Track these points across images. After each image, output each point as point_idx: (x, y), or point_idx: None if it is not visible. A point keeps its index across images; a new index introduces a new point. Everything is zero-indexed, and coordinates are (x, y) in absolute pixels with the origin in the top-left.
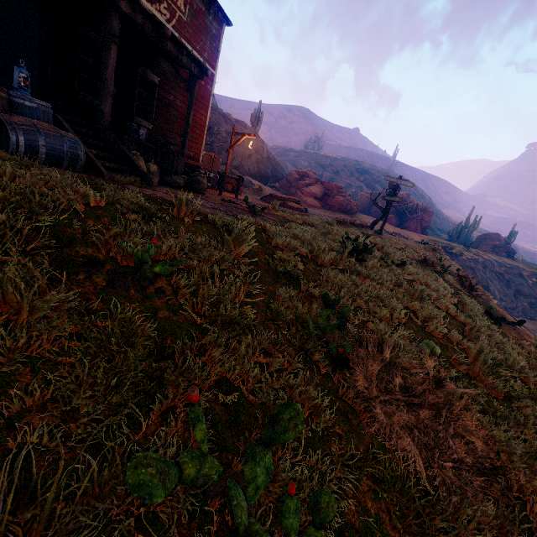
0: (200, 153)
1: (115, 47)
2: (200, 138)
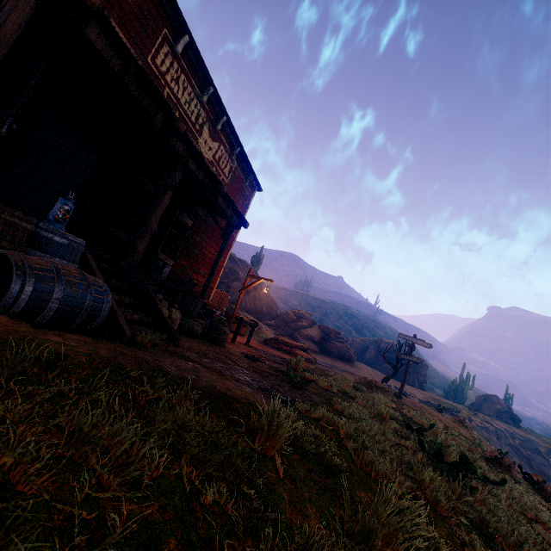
0: (211, 291)
1: (170, 193)
2: (215, 277)
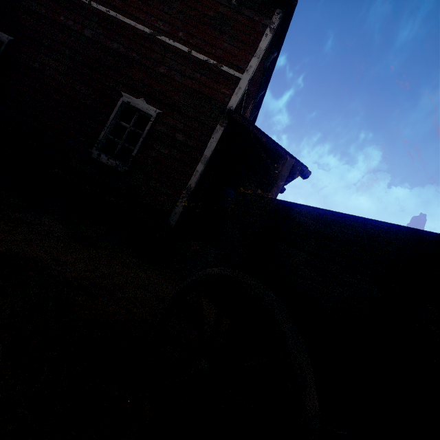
0: None
1: None
2: None
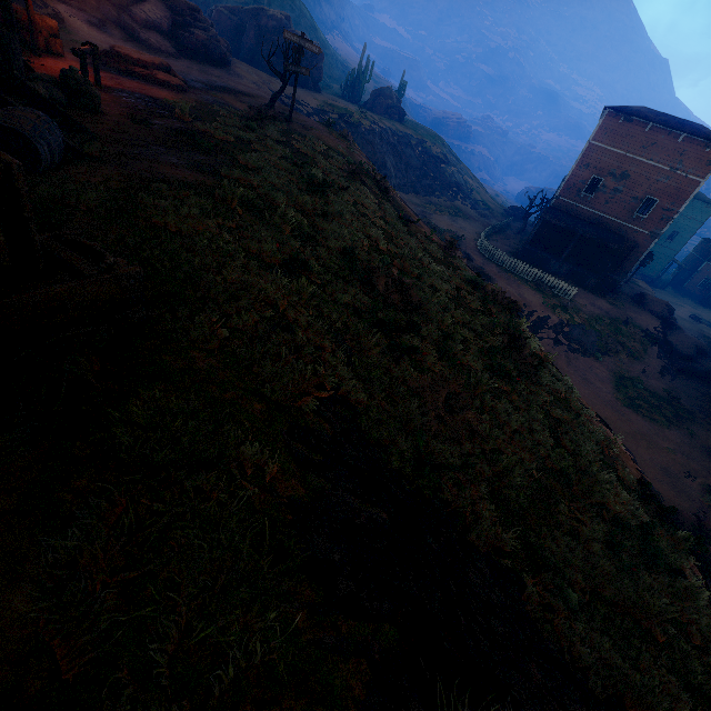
0: None
1: None
2: None
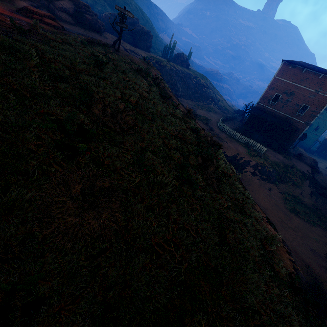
0: None
1: None
2: None
